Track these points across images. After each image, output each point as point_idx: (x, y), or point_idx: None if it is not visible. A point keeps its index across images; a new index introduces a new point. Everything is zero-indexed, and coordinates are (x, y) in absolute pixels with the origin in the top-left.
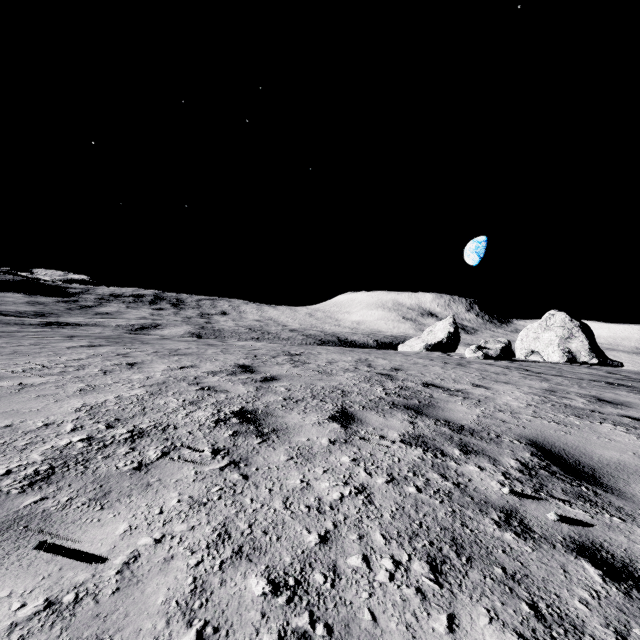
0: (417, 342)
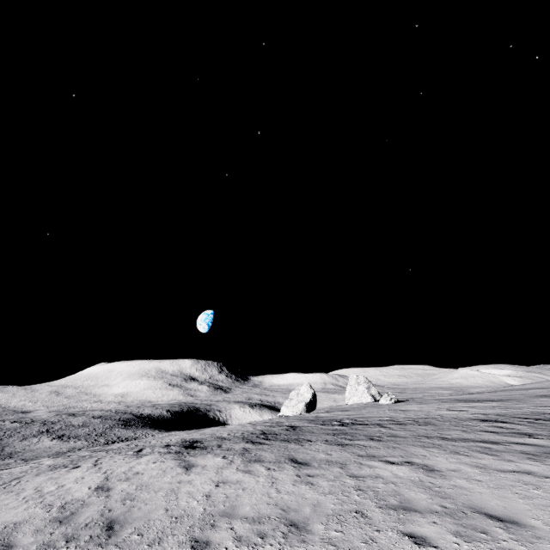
0: (295, 402)
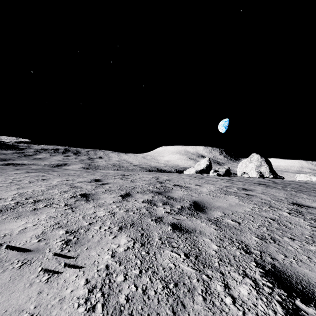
0: (192, 169)
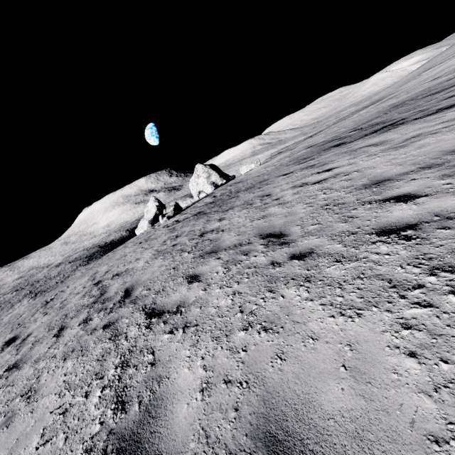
0: (144, 222)
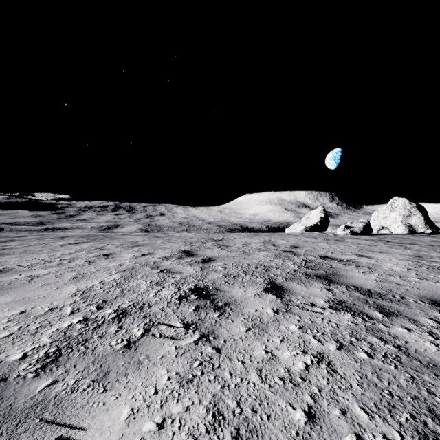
0: (298, 226)
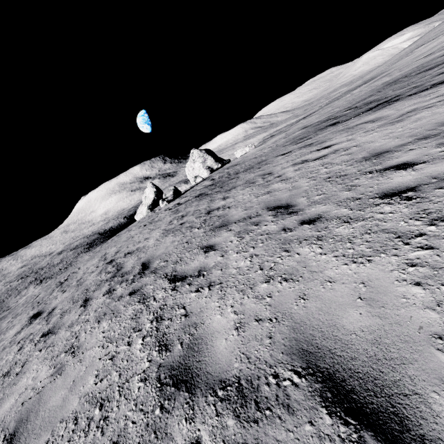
0: (143, 208)
